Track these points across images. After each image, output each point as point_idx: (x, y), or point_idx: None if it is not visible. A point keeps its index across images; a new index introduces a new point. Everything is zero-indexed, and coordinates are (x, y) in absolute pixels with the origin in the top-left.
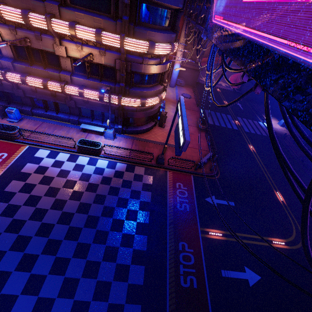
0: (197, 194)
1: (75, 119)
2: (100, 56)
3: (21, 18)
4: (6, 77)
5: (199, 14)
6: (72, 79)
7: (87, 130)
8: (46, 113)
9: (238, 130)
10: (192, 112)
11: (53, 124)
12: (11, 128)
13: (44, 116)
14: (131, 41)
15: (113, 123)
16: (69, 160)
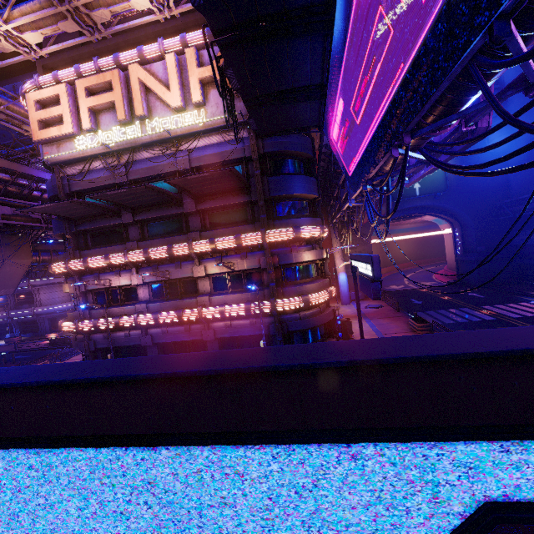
0: None
1: None
2: (242, 262)
3: (166, 252)
4: (138, 321)
5: (340, 201)
6: (211, 300)
7: None
8: None
9: (498, 319)
10: (394, 318)
11: None
12: None
13: None
14: (273, 231)
15: None
16: None
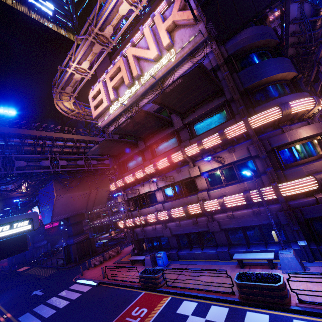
0: None
1: (224, 250)
2: (230, 155)
3: (167, 161)
4: (158, 217)
5: None
6: (209, 195)
7: (245, 265)
8: (190, 252)
9: None
10: None
11: (199, 264)
12: (156, 271)
13: (189, 257)
14: (255, 116)
15: (284, 242)
16: (230, 320)
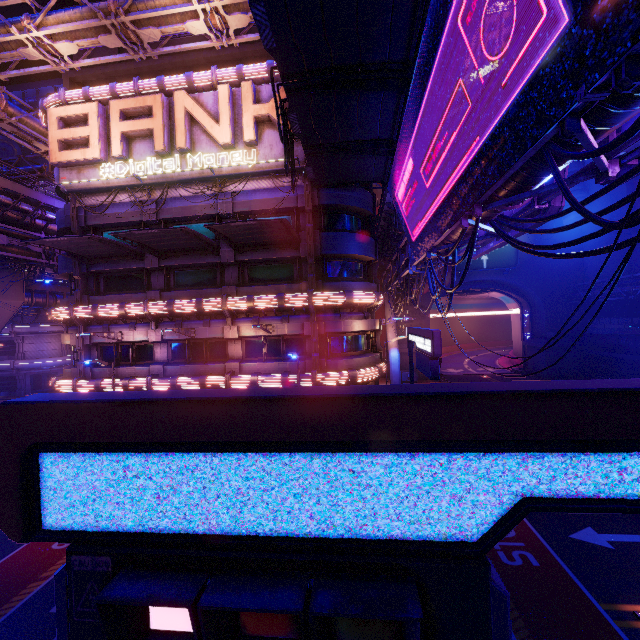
0: (539, 528)
1: None
2: (282, 325)
3: (194, 306)
4: (151, 385)
5: (398, 267)
6: (241, 367)
7: None
8: None
9: None
10: None
11: None
12: None
13: None
14: (321, 294)
15: None
16: None
